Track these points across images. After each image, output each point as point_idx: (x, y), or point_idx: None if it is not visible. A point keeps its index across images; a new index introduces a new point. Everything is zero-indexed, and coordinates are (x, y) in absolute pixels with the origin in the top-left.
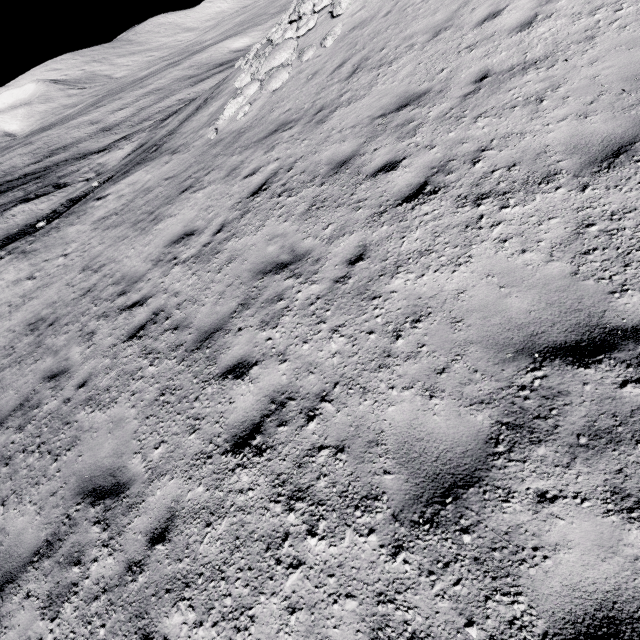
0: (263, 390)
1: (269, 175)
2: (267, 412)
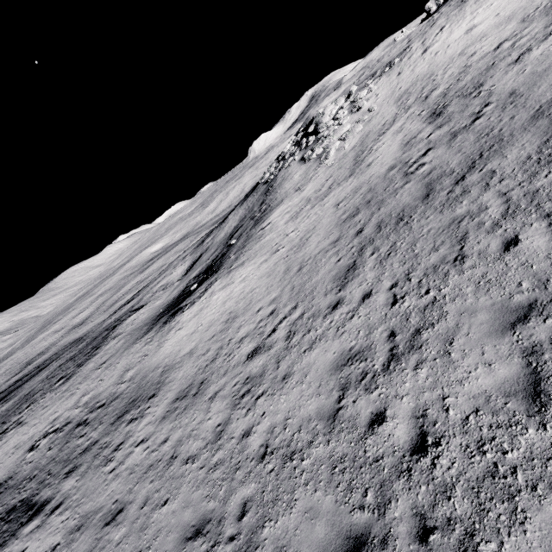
0: None
1: (428, 111)
2: None
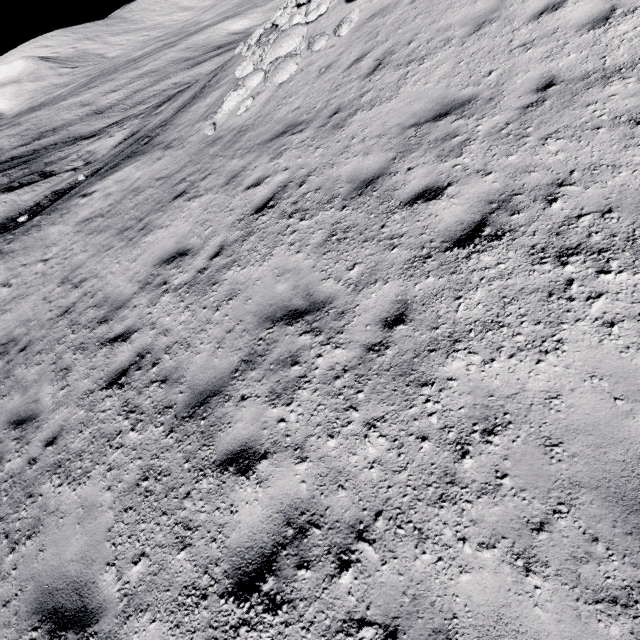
0: (275, 501)
1: (277, 188)
2: (282, 539)
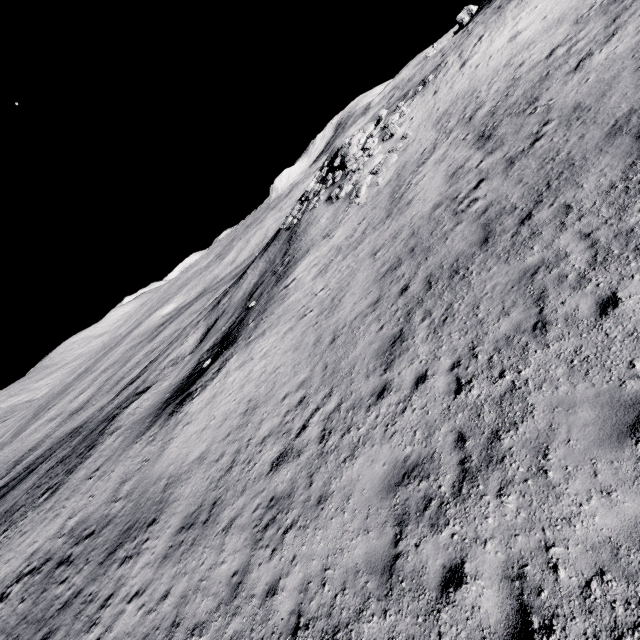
0: (629, 76)
1: (474, 135)
2: None
